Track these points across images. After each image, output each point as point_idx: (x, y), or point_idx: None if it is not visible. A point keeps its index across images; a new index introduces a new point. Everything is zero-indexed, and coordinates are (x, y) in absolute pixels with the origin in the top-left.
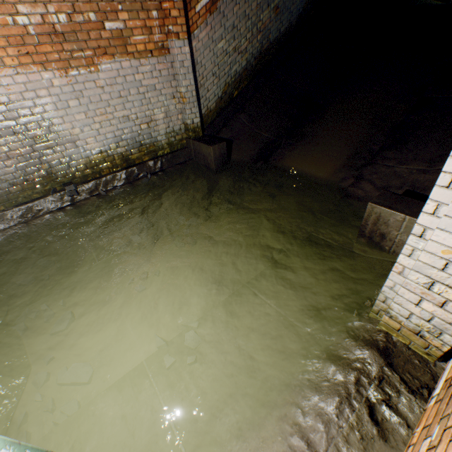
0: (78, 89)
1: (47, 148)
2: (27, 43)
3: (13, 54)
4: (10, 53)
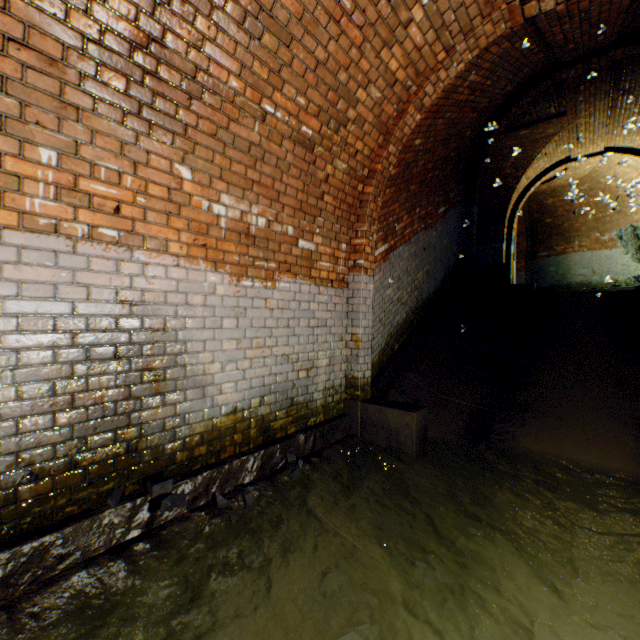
0: (243, 304)
1: (154, 393)
2: (210, 233)
3: (186, 240)
4: (183, 238)
